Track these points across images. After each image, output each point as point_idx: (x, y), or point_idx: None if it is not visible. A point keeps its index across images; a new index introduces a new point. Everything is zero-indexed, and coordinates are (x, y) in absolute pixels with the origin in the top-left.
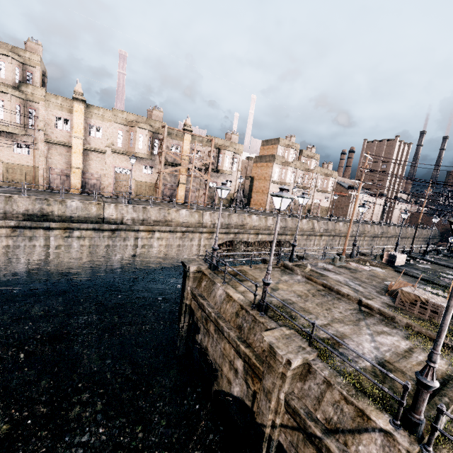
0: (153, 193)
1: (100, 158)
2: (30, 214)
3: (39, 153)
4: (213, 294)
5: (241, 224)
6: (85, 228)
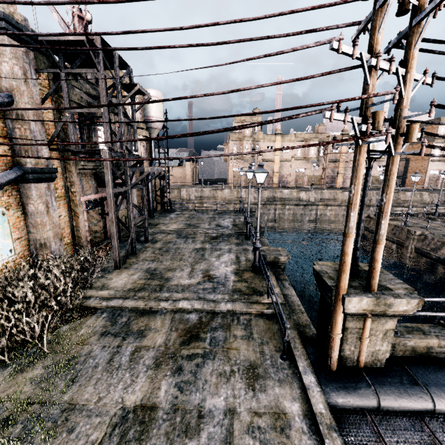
0: (319, 183)
1: (288, 165)
2: (269, 198)
3: None
4: None
5: (395, 199)
6: (291, 204)
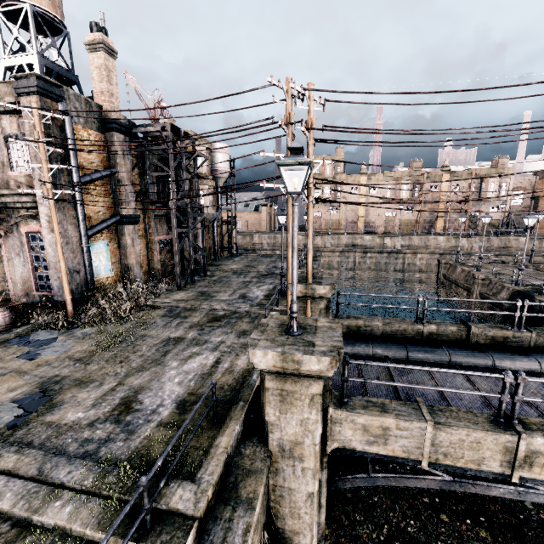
0: (414, 228)
1: (375, 208)
2: (347, 245)
3: (342, 211)
4: (455, 272)
5: (504, 246)
6: (373, 252)
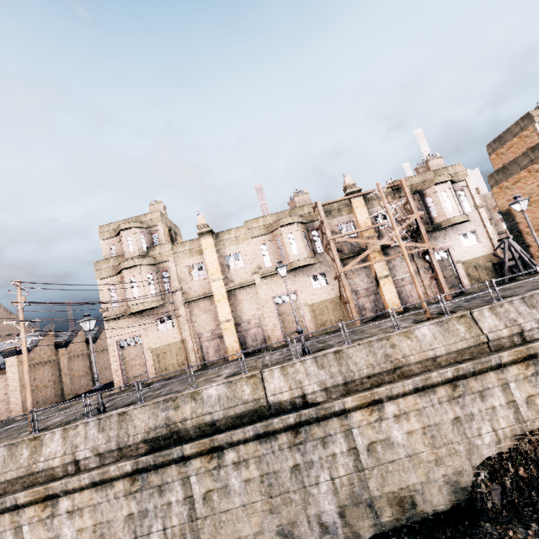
0: (343, 314)
1: (251, 294)
2: (153, 437)
3: (182, 320)
4: None
5: None
6: (242, 439)
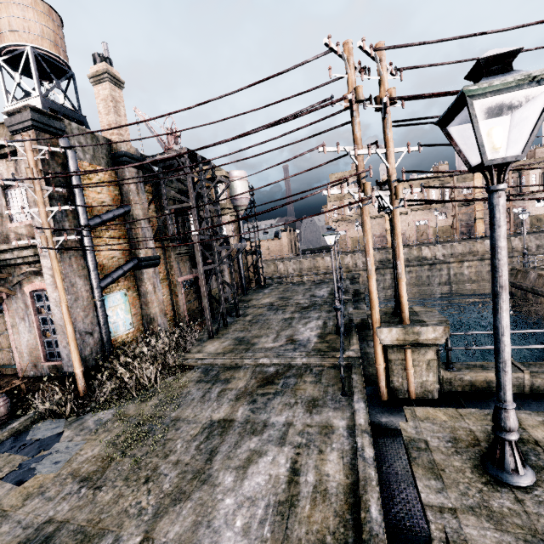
0: (450, 234)
1: (403, 218)
2: (381, 261)
3: None
4: (527, 278)
5: None
6: (412, 265)
